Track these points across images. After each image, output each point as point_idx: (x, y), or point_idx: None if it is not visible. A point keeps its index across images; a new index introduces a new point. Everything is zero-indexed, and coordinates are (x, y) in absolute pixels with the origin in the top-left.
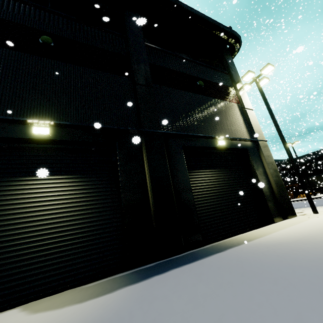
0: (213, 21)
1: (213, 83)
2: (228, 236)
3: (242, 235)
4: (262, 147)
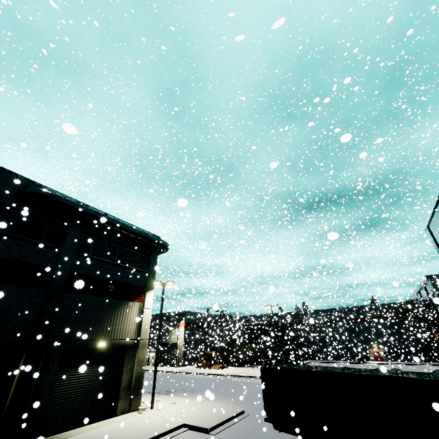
0: (146, 237)
1: (125, 284)
2: (67, 429)
3: (74, 430)
4: (141, 345)
